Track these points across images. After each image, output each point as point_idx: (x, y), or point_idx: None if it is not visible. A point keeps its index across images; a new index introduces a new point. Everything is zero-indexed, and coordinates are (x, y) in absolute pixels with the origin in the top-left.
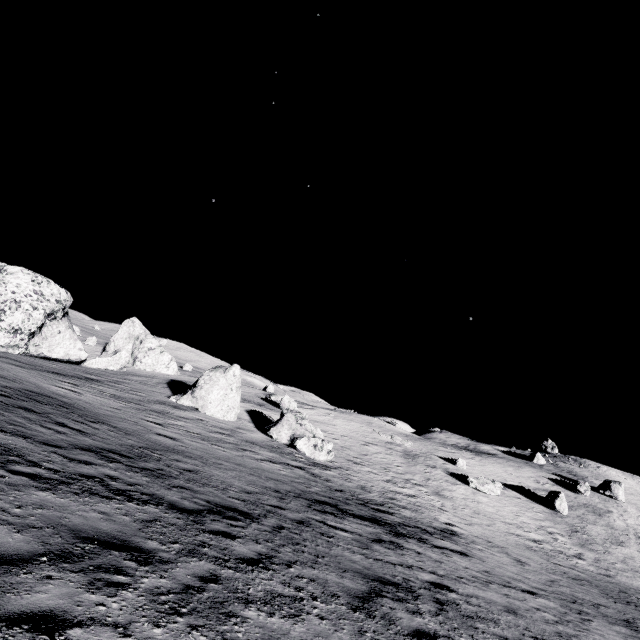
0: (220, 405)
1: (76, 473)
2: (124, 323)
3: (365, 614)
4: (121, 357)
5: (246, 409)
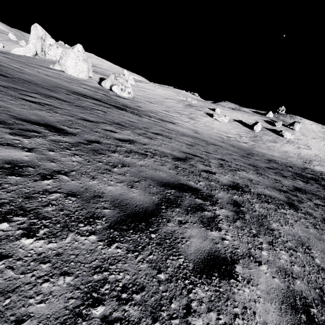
0: (74, 69)
1: None
2: (31, 28)
3: (1, 86)
4: (30, 48)
5: (100, 77)
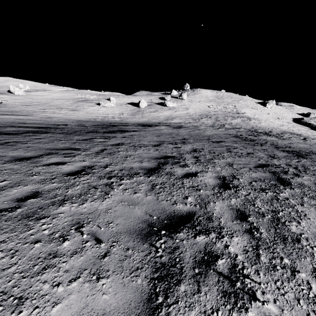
0: None
1: None
2: None
3: None
4: None
5: None
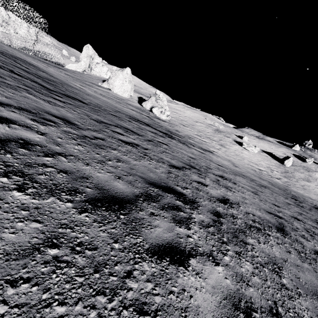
0: (120, 88)
1: (0, 65)
2: (84, 47)
3: (96, 121)
4: (81, 65)
5: (138, 96)
